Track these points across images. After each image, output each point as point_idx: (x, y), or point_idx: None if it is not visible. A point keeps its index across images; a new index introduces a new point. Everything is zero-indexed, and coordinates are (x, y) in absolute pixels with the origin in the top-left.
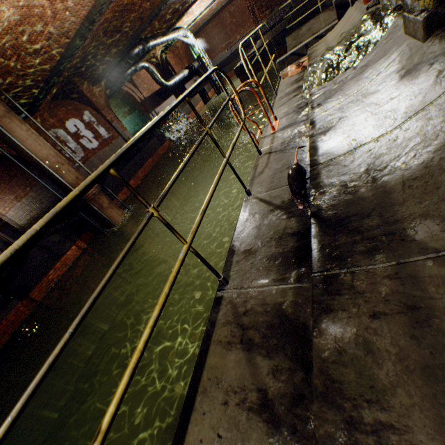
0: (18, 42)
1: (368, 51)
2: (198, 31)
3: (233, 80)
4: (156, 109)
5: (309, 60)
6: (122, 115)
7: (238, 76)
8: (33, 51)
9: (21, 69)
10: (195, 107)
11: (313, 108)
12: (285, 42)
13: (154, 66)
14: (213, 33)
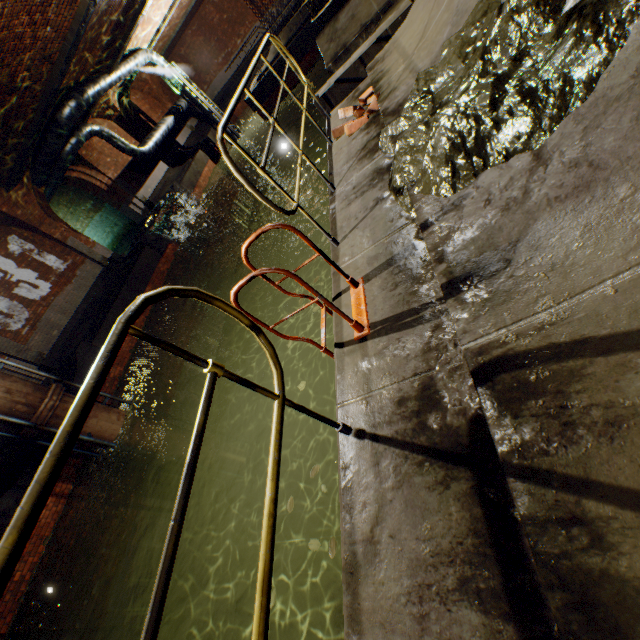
0: None
1: (569, 105)
2: (173, 46)
3: (250, 112)
4: (139, 193)
5: (380, 97)
6: (84, 216)
7: (256, 109)
8: None
9: None
10: (202, 173)
11: (460, 294)
12: (314, 38)
13: (115, 122)
14: (198, 43)
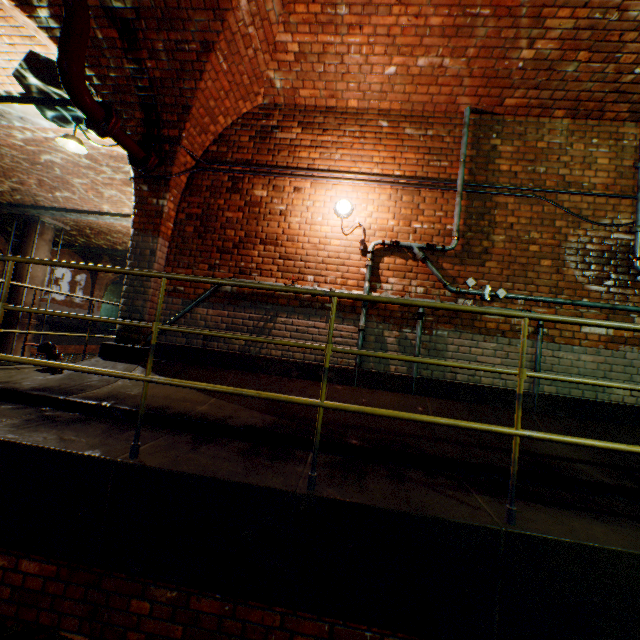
0: (109, 232)
1: None
2: None
3: None
4: None
5: None
6: (106, 299)
7: None
8: (110, 238)
9: (90, 235)
10: None
11: None
12: None
13: None
14: None
